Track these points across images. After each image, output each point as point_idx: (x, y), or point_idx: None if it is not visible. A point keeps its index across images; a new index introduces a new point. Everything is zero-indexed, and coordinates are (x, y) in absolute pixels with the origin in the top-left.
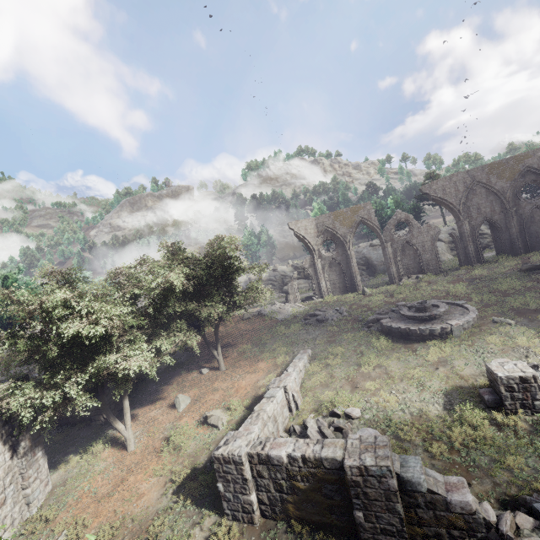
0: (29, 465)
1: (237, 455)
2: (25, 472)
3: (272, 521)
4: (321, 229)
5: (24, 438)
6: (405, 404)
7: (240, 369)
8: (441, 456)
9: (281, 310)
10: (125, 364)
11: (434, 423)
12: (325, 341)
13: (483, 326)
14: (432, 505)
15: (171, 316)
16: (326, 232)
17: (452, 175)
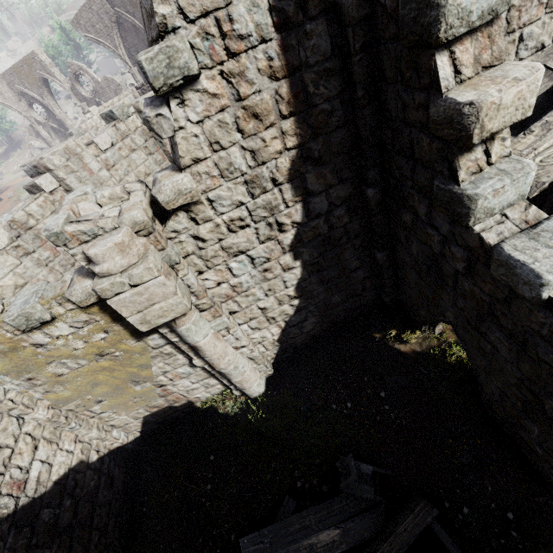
0: None
1: None
2: None
3: None
4: (16, 91)
5: None
6: None
7: None
8: None
9: None
10: None
11: None
12: None
13: None
14: None
15: None
16: (25, 94)
17: (90, 2)
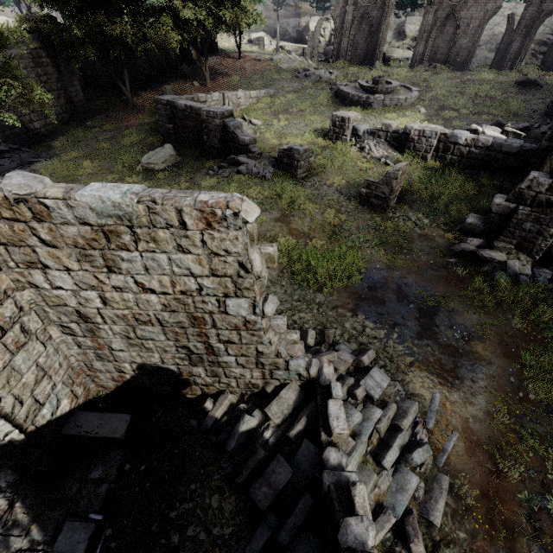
0: (70, 85)
1: (163, 99)
2: (68, 88)
3: (180, 142)
4: None
5: (63, 65)
6: (288, 128)
7: (219, 90)
8: (272, 144)
9: (290, 61)
10: (111, 25)
11: (288, 136)
12: (292, 90)
13: (403, 109)
14: (234, 140)
15: (162, 10)
16: None
17: None
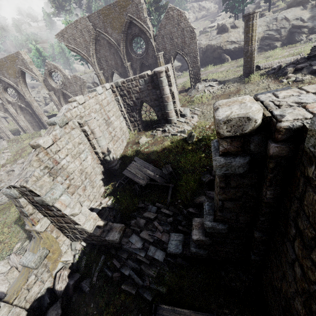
0: None
1: None
2: None
3: None
4: None
5: None
6: None
7: None
8: None
9: None
10: None
11: None
12: None
13: None
14: None
15: None
16: (2, 81)
17: (76, 22)
